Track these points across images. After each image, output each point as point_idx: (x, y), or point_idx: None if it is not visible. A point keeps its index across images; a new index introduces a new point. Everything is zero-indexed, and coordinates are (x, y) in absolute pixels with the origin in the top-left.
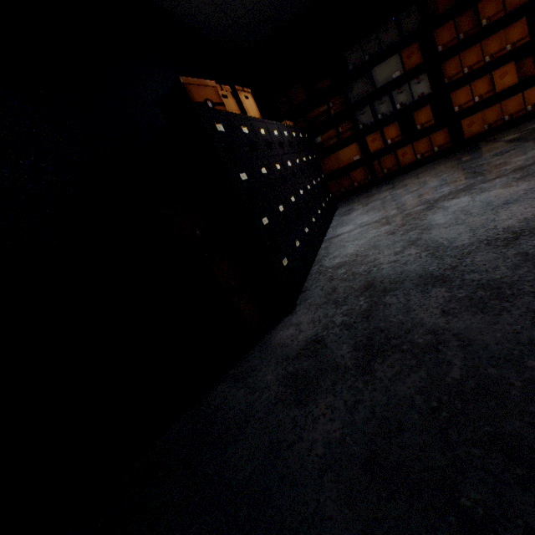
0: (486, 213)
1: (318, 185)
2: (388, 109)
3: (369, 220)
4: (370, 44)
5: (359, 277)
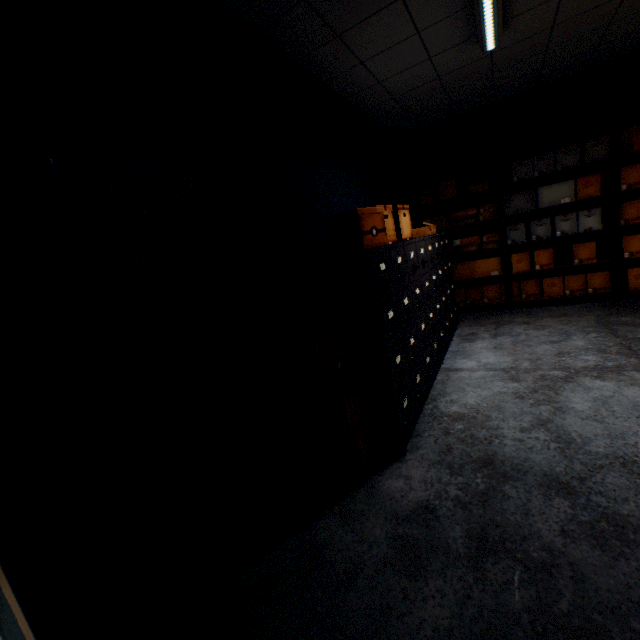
0: (629, 419)
1: (447, 300)
2: (546, 232)
3: (495, 363)
4: (544, 162)
5: (478, 443)
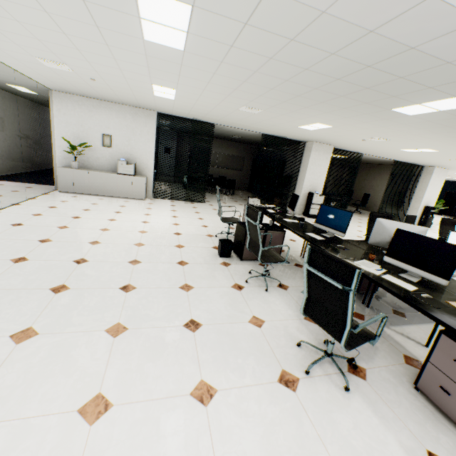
0: None
1: None
2: None
3: None
4: None
5: None
